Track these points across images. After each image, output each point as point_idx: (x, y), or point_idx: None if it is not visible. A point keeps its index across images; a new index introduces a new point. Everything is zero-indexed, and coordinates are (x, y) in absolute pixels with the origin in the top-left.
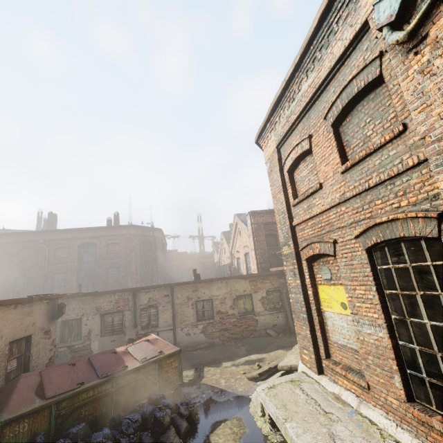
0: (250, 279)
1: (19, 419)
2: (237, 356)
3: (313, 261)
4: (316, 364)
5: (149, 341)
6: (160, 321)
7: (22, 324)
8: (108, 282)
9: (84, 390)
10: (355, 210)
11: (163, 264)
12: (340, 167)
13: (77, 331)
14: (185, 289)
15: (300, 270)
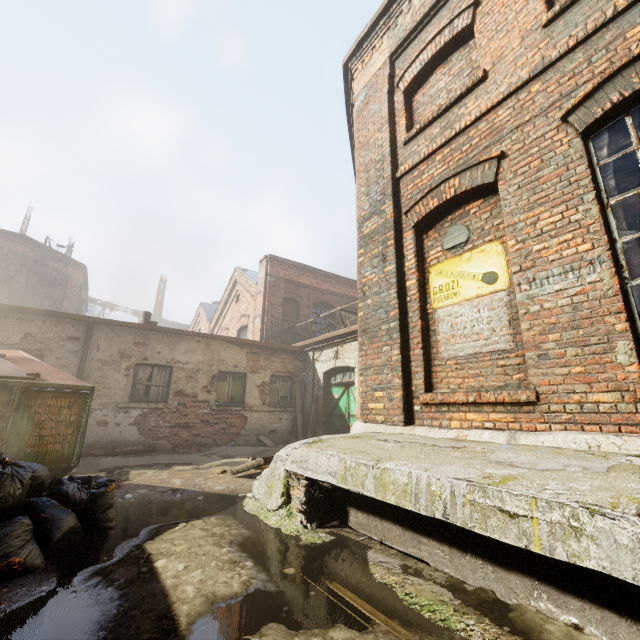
0: (249, 349)
1: None
2: (204, 461)
3: (426, 231)
4: (404, 406)
5: (3, 358)
6: None
7: None
8: None
9: None
10: (567, 75)
11: None
12: (546, 14)
13: None
14: (119, 336)
15: (398, 249)
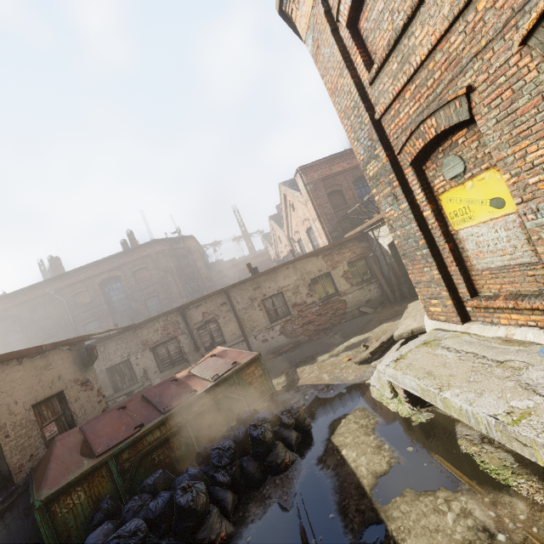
0: (322, 254)
1: (68, 490)
2: (333, 346)
3: (423, 163)
4: (457, 311)
5: (216, 356)
6: (226, 335)
7: (42, 382)
8: (151, 316)
9: (146, 433)
10: None
11: (211, 279)
12: None
13: (130, 375)
14: (244, 290)
15: (404, 187)
